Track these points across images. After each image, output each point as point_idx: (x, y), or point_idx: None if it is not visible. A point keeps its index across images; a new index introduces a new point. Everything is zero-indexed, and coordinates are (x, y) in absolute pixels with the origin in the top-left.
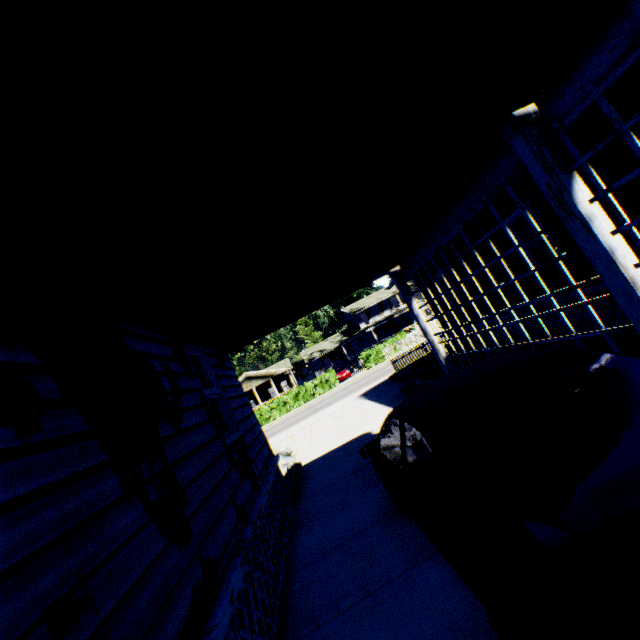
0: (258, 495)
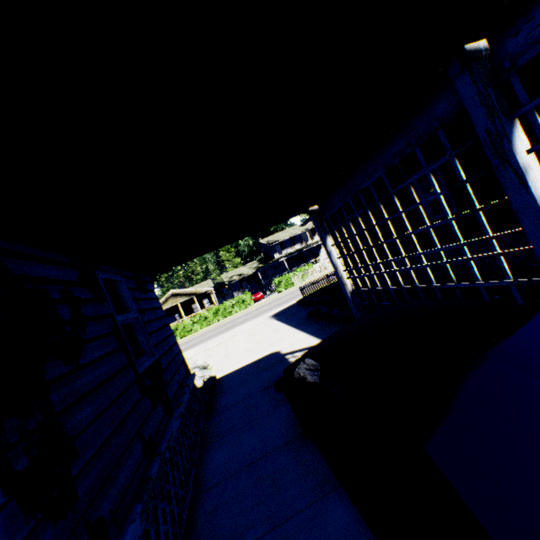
0: (170, 419)
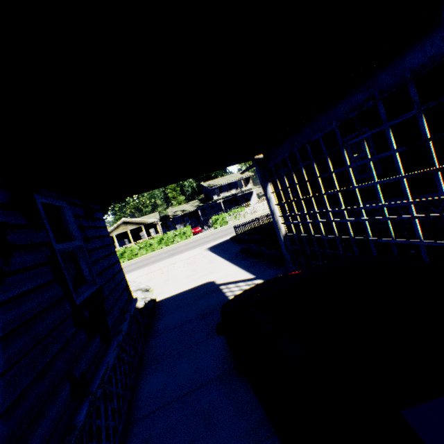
0: (107, 349)
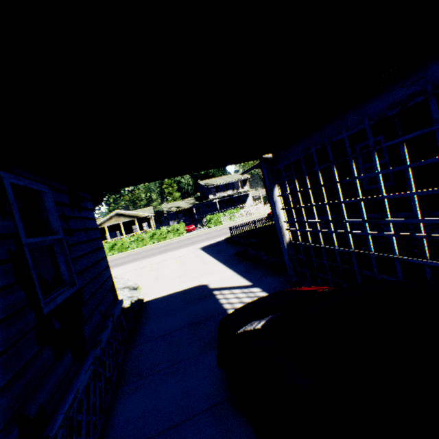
0: (80, 367)
